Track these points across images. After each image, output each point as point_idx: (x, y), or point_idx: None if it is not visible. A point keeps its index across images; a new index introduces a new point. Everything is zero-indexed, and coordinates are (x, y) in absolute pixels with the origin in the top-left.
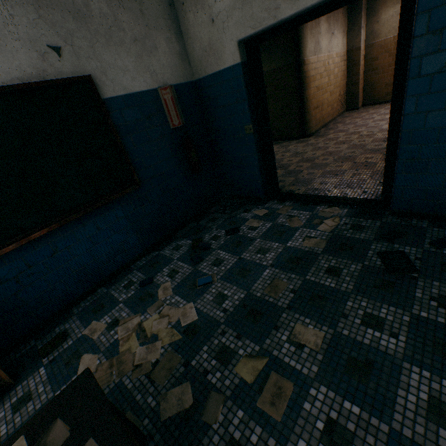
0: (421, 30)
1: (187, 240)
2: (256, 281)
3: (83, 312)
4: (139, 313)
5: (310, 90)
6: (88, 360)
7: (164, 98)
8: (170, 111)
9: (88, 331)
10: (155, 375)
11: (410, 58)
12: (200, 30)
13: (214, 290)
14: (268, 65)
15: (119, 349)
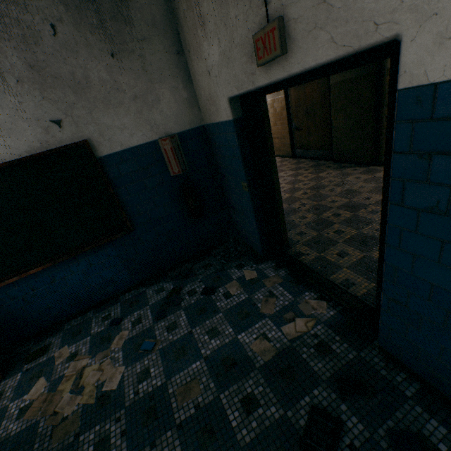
0: (402, 145)
1: (171, 284)
2: (181, 372)
3: (68, 331)
4: (91, 354)
5: None
6: (40, 384)
7: (164, 148)
8: (170, 159)
9: (58, 354)
10: (56, 431)
11: (391, 176)
12: (202, 79)
13: (147, 361)
14: (342, 74)
15: (59, 386)
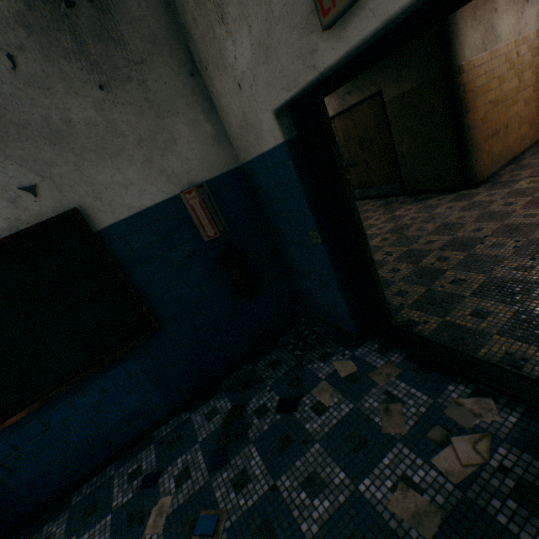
0: None
1: (227, 401)
2: None
3: (77, 507)
4: None
5: (476, 111)
6: None
7: (190, 204)
8: (201, 219)
9: None
10: None
11: None
12: (230, 100)
13: None
14: (398, 86)
15: None
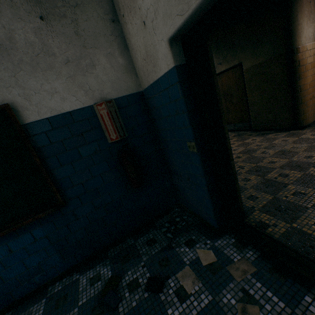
0: None
1: (109, 270)
2: None
3: None
4: None
5: (306, 79)
6: None
7: (100, 113)
8: (107, 125)
9: None
10: None
11: None
12: (137, 38)
13: None
14: (253, 60)
15: None
